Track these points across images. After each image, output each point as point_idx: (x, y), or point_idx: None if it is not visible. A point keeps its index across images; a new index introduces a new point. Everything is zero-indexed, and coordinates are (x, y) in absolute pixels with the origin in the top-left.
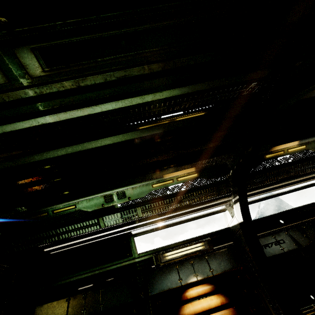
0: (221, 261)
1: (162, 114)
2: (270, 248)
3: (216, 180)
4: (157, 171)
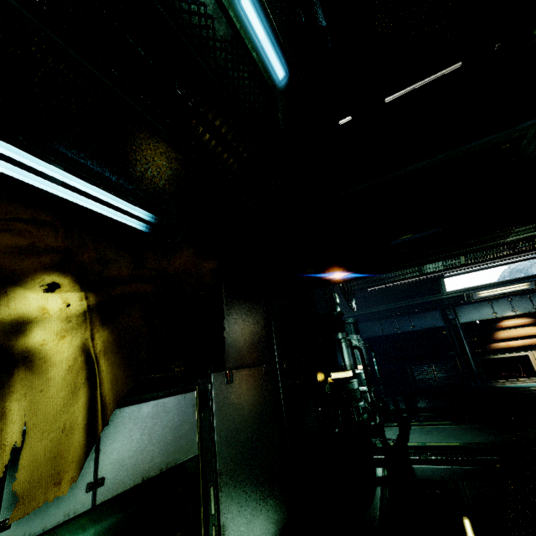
0: None
1: None
2: None
3: None
4: None
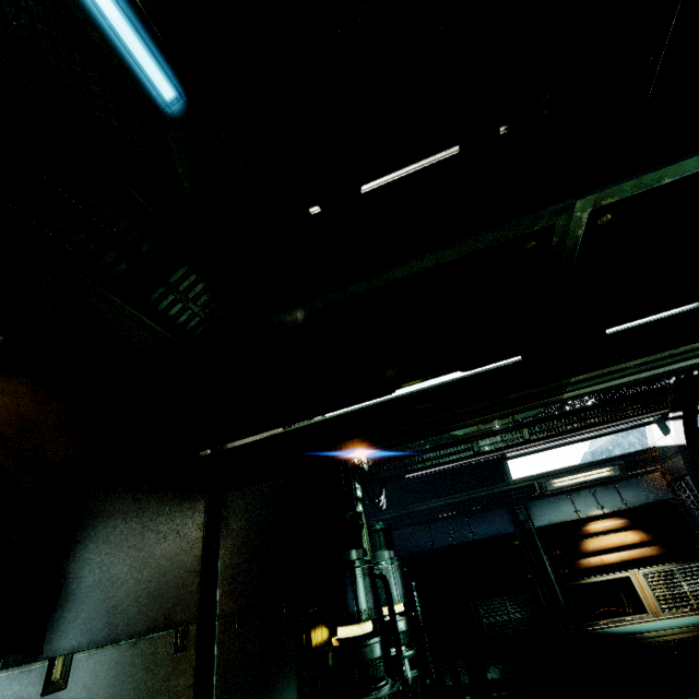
0: (640, 491)
1: None
2: None
3: (644, 388)
4: None
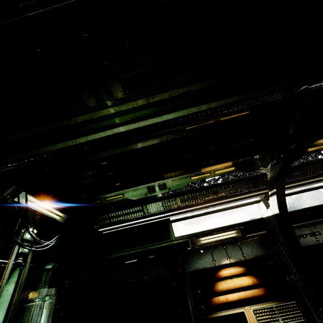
0: (254, 248)
1: (211, 117)
2: (304, 239)
3: (253, 173)
4: (197, 165)
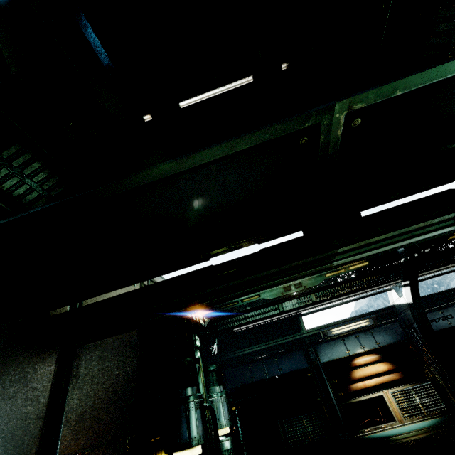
0: (386, 335)
1: None
2: (437, 323)
3: (385, 266)
4: None
